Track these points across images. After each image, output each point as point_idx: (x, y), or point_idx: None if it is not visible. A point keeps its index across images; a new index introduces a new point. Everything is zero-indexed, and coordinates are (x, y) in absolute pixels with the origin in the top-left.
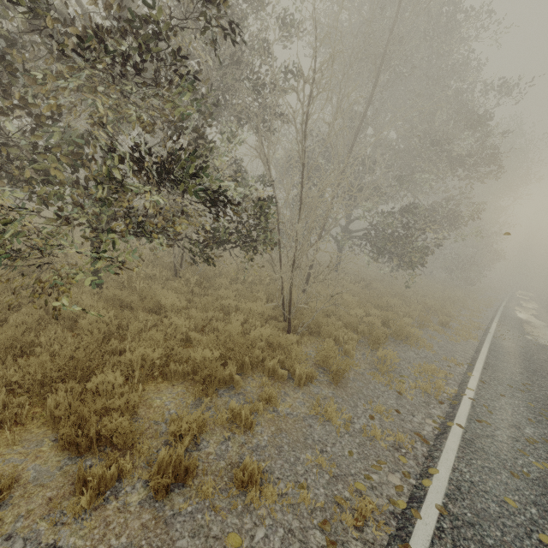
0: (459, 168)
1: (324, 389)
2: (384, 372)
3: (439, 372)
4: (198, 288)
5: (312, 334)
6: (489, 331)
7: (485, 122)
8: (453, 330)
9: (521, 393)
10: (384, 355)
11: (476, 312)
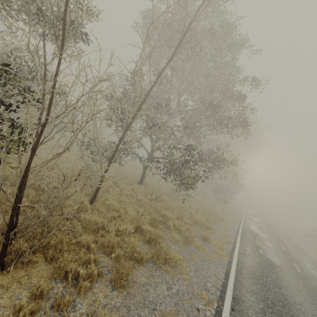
0: (225, 126)
1: None
2: None
3: None
4: None
5: (49, 260)
6: (236, 246)
7: (242, 99)
8: (211, 244)
9: None
10: None
11: (228, 224)
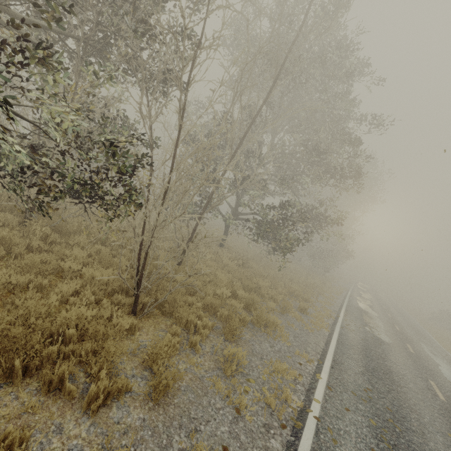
0: (331, 177)
1: (134, 411)
2: (228, 375)
3: (289, 373)
4: (40, 243)
5: (165, 314)
6: (338, 320)
7: (355, 144)
8: (309, 316)
9: (363, 404)
10: (231, 354)
11: (329, 299)
